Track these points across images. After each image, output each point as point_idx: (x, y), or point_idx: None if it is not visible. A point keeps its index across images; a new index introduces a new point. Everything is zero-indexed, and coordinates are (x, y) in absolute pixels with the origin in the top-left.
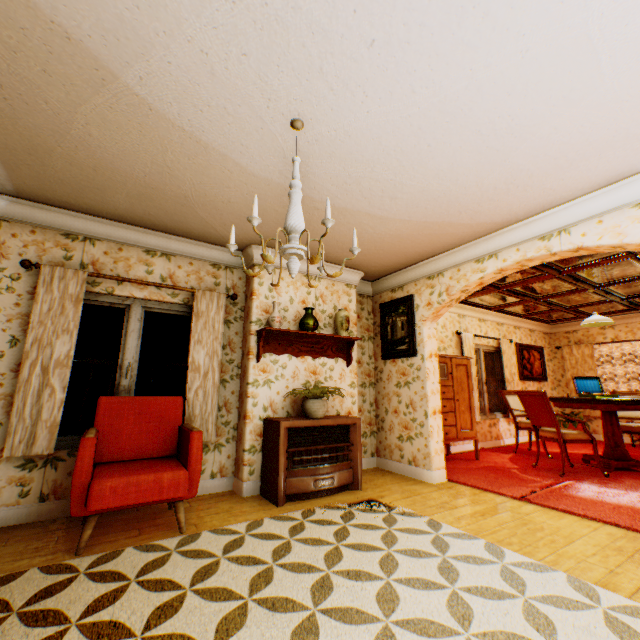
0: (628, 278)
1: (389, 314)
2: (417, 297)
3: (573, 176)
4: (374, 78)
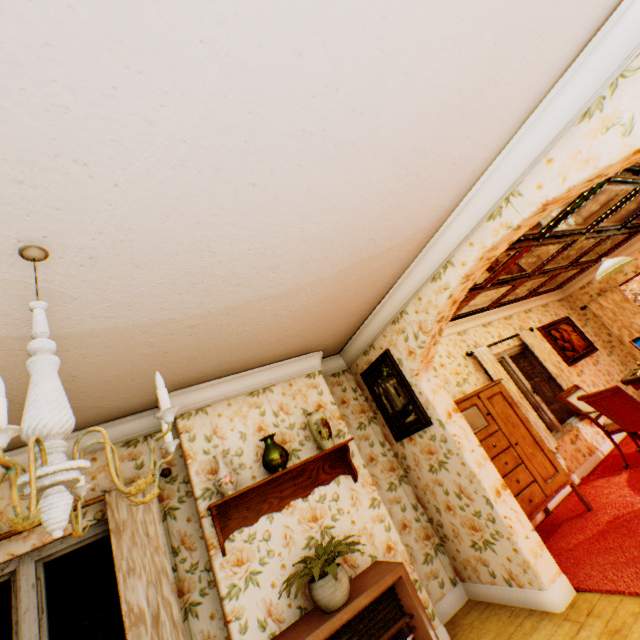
0: (614, 206)
1: (375, 382)
2: (393, 350)
3: (478, 126)
4: (63, 131)
